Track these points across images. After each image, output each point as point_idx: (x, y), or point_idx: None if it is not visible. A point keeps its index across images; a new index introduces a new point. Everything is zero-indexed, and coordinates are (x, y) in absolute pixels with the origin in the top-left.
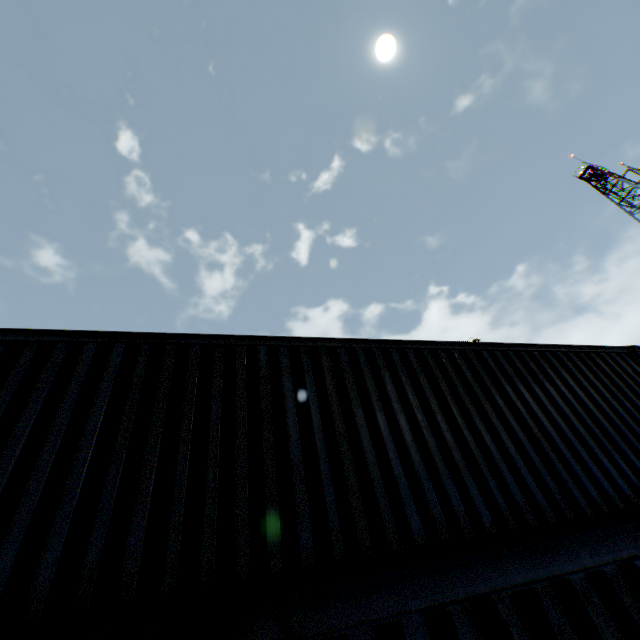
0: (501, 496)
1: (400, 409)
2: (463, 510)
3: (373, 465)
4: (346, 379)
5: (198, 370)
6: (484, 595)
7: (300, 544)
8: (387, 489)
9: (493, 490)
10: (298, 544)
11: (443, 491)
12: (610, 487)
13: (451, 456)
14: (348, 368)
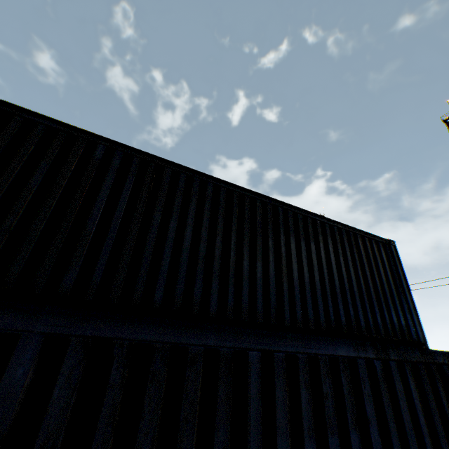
0: (233, 298)
1: (191, 224)
2: (199, 298)
3: (148, 252)
4: (160, 191)
5: (36, 144)
6: (107, 339)
7: (62, 282)
8: (151, 270)
9: (229, 293)
10: (61, 282)
11: (192, 283)
12: (313, 315)
13: (212, 264)
14: (166, 184)
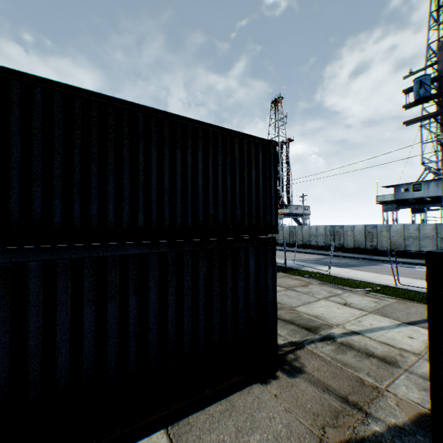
0: (80, 211)
1: (18, 142)
2: (40, 215)
3: None
4: None
5: None
6: None
7: None
8: None
9: (75, 207)
10: None
11: (30, 202)
12: (169, 217)
13: (52, 183)
14: None
